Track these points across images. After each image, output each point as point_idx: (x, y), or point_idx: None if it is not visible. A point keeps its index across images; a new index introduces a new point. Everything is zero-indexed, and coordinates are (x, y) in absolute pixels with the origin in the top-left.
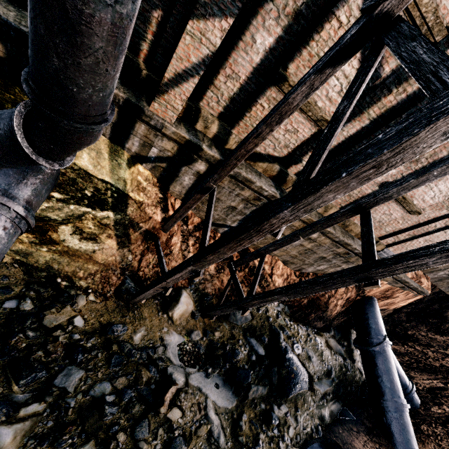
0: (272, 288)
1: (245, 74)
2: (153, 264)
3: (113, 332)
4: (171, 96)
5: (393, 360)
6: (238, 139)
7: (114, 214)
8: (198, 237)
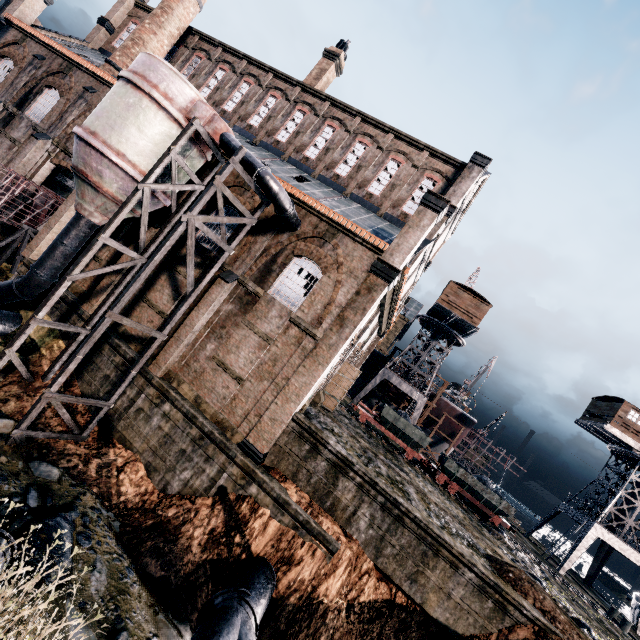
0: (113, 486)
1: (132, 298)
2: (12, 393)
3: None
4: (93, 300)
5: (237, 623)
6: (124, 328)
7: (20, 355)
8: (69, 404)
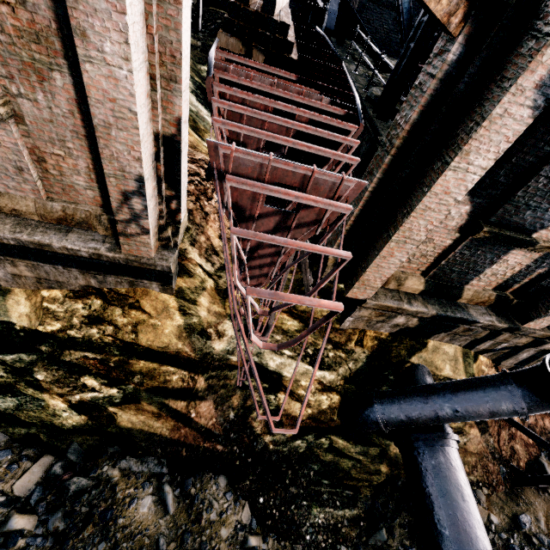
0: None
1: None
2: (506, 439)
3: (525, 524)
4: None
5: None
6: None
7: None
8: None
